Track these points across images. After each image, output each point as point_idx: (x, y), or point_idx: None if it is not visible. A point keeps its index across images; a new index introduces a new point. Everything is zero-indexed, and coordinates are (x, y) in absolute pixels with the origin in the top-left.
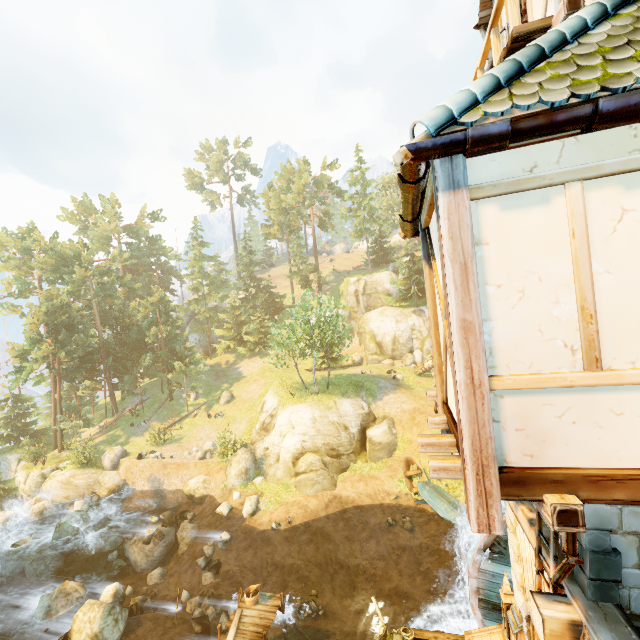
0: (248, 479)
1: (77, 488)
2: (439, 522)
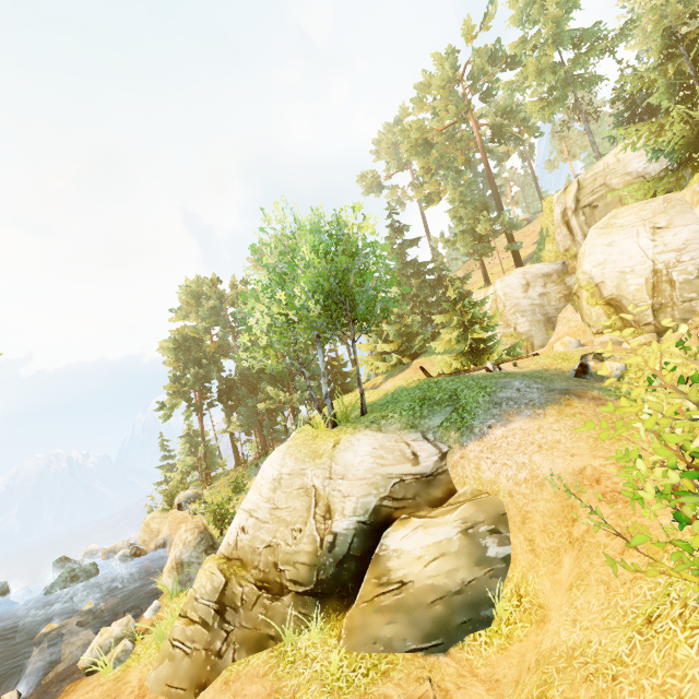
0: (182, 583)
1: (152, 533)
2: None
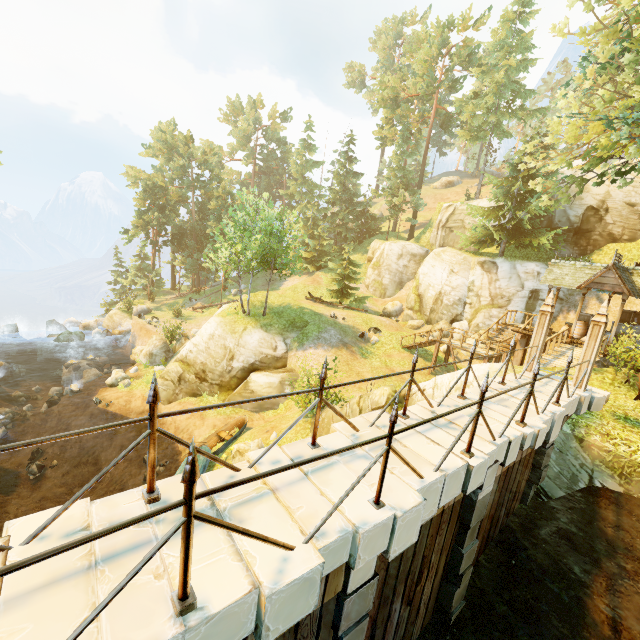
0: (151, 363)
1: (114, 323)
2: None
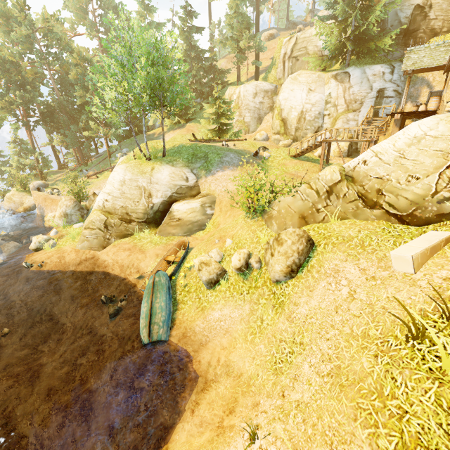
0: (68, 222)
1: (15, 203)
2: (136, 322)
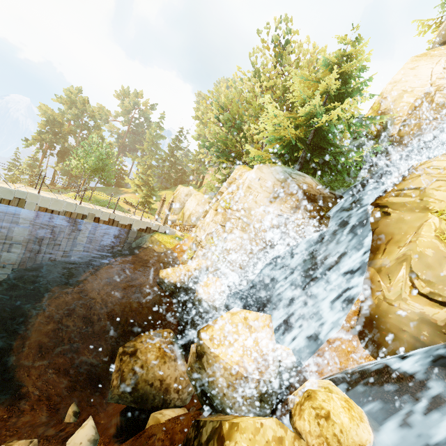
0: None
1: None
2: None
